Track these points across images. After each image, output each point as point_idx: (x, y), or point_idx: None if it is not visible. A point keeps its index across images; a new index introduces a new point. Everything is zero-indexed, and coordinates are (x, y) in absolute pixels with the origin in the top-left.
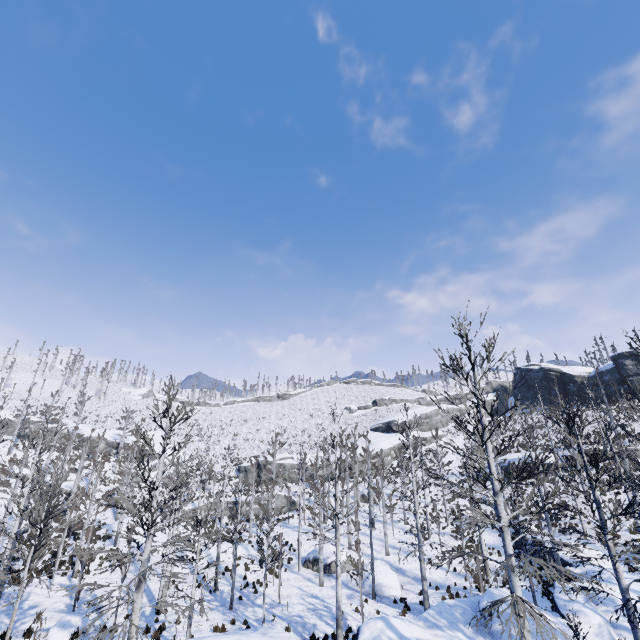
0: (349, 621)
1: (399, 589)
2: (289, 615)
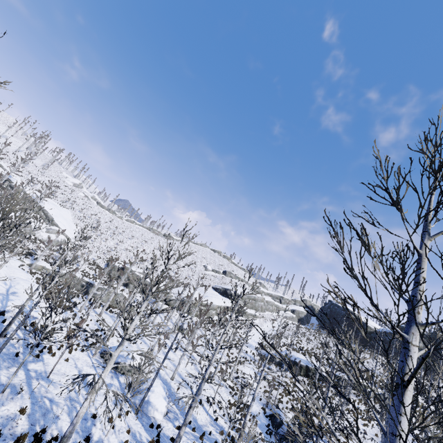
0: (95, 428)
1: (163, 415)
2: (43, 394)
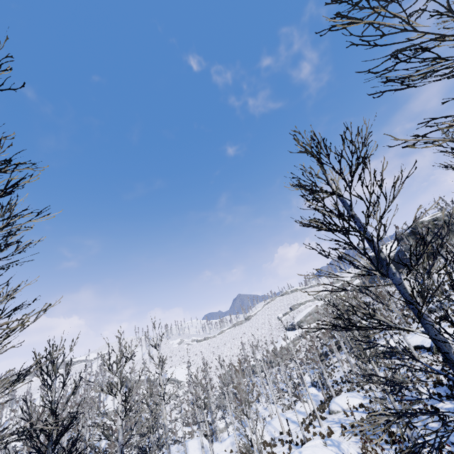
0: None
1: None
2: None
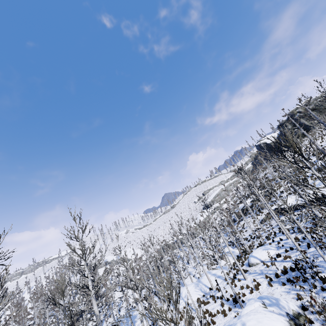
0: None
1: None
2: None
